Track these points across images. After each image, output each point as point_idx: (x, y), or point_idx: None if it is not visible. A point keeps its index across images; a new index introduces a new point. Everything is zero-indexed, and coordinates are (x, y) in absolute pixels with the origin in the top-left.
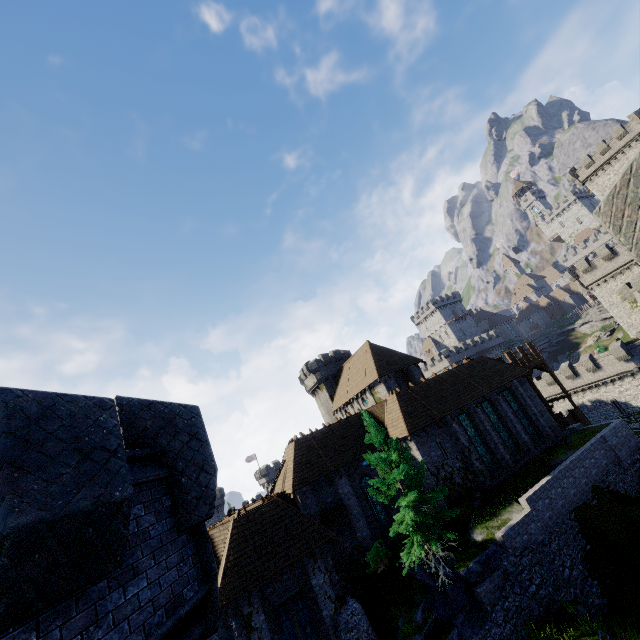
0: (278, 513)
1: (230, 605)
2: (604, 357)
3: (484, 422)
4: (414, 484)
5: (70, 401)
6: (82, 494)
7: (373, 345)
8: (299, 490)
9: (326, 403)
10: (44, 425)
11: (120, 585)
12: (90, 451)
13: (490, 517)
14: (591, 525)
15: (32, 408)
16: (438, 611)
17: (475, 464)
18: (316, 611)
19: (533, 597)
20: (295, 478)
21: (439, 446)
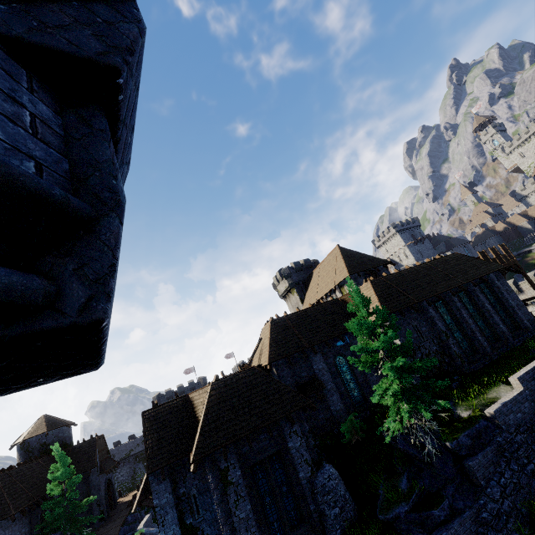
0: (255, 379)
1: (207, 459)
2: None
3: (461, 310)
4: (399, 353)
5: None
6: None
7: (343, 249)
8: (275, 363)
9: (296, 305)
10: None
11: None
12: None
13: (474, 396)
14: None
15: None
16: (424, 481)
17: (452, 348)
18: (292, 472)
19: (532, 476)
20: (271, 352)
21: (415, 329)
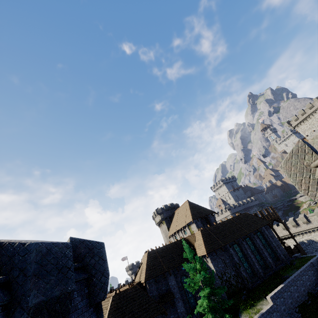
0: (136, 294)
1: None
2: (312, 216)
3: (247, 249)
4: (208, 283)
5: (56, 245)
6: (57, 288)
7: (190, 202)
8: (148, 281)
9: (165, 231)
10: (47, 257)
11: None
12: (61, 268)
13: (251, 306)
14: (308, 316)
15: (44, 250)
16: None
17: (242, 273)
18: None
19: None
20: (146, 274)
21: (223, 261)
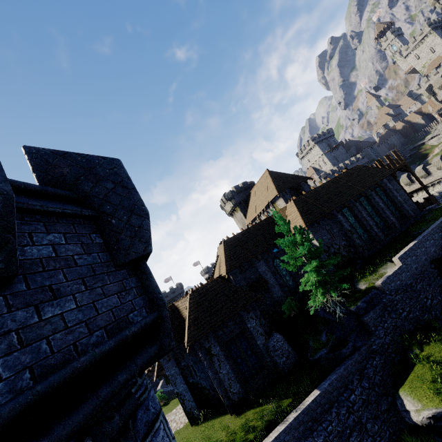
0: (219, 287)
1: (196, 343)
2: None
3: (361, 212)
4: (314, 256)
5: None
6: None
7: (271, 172)
8: (231, 272)
9: (241, 220)
10: None
11: (30, 304)
12: None
13: (370, 273)
14: None
15: None
16: (337, 334)
17: (356, 241)
18: (253, 342)
19: (405, 319)
20: (227, 265)
21: (328, 232)
